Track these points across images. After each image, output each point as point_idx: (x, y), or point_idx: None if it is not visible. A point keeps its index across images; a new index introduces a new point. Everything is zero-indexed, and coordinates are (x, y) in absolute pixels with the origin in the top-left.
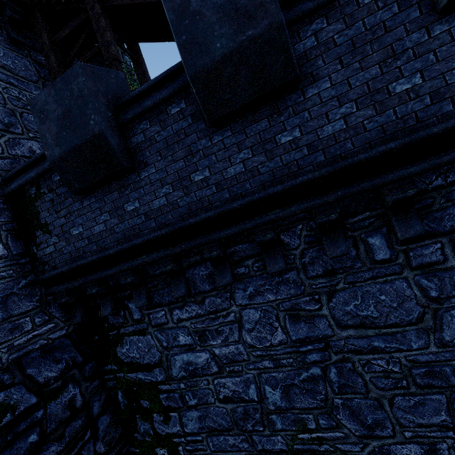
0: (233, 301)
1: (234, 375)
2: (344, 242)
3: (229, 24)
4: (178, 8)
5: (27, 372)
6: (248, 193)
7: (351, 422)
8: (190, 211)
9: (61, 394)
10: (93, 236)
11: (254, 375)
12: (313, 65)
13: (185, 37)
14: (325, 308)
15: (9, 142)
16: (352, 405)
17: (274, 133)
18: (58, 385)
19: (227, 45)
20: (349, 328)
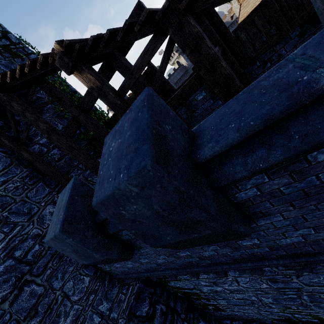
0: (229, 275)
1: (240, 294)
2: (307, 266)
3: (171, 229)
4: (114, 215)
5: (137, 315)
6: (225, 262)
7: (320, 309)
8: (185, 265)
9: (156, 313)
10: (129, 268)
11: (253, 294)
12: (260, 207)
13: (134, 231)
14: (295, 279)
15: (39, 222)
16: (320, 306)
17: (235, 240)
18: (152, 310)
19: (176, 239)
20: (314, 286)
